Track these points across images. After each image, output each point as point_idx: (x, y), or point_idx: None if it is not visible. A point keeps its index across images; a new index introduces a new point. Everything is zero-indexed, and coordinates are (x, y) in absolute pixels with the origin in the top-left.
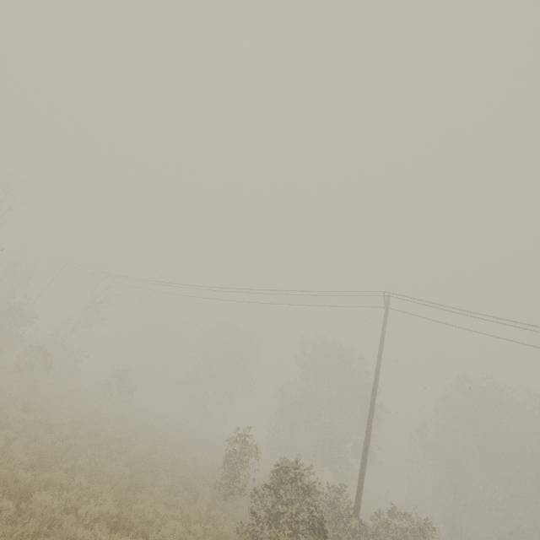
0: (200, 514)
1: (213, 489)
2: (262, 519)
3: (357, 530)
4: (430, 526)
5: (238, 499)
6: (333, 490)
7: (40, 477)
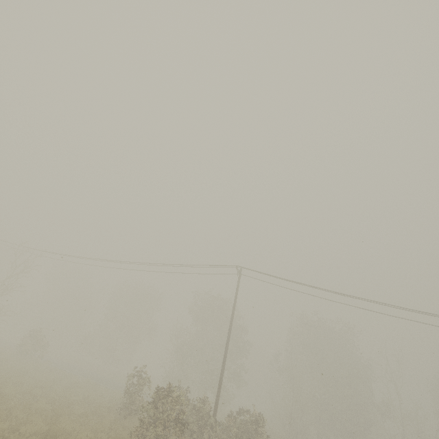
0: (105, 428)
1: (116, 414)
2: (147, 421)
3: (213, 424)
4: (261, 416)
5: (134, 417)
6: (200, 401)
7: None
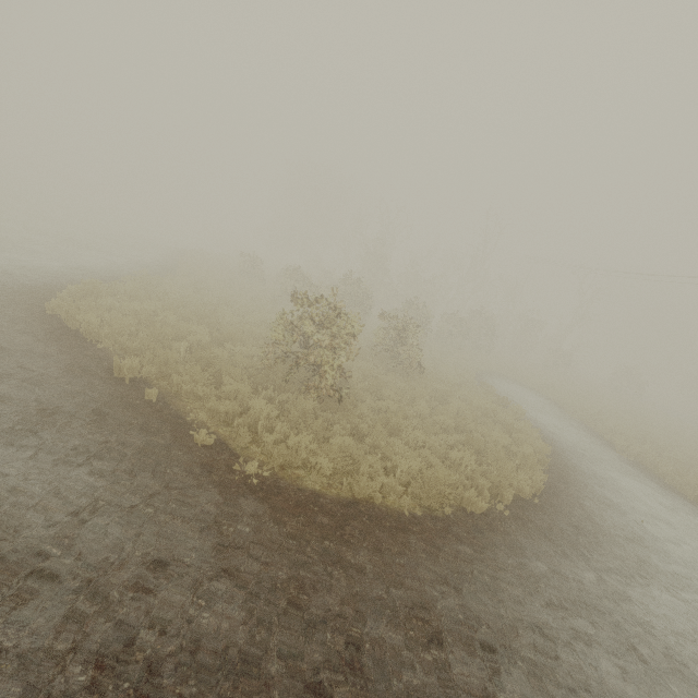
0: None
1: None
2: None
3: None
4: None
5: None
6: None
7: (656, 445)
